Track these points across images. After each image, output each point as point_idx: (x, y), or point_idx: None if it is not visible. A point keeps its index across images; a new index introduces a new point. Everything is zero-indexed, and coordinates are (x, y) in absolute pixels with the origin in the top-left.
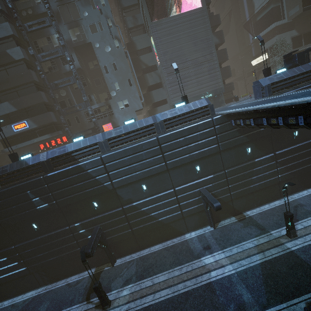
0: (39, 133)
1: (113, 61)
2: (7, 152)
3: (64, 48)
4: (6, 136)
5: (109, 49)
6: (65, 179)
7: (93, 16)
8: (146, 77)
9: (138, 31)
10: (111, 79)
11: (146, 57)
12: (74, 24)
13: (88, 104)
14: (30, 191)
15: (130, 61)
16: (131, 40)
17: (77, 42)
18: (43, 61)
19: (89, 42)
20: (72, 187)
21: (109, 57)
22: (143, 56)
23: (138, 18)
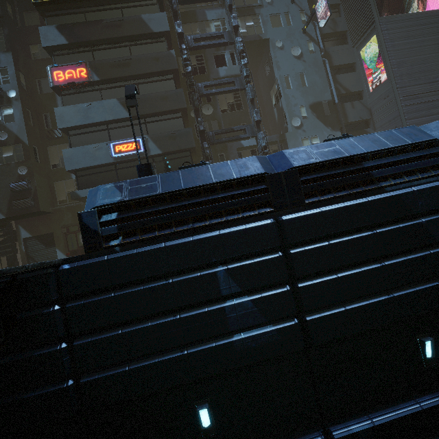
0: (158, 168)
1: (302, 71)
2: (70, 207)
3: (234, 33)
4: (91, 164)
5: (297, 52)
6: (346, 236)
7: (278, 4)
8: (345, 109)
9: (334, 41)
10: (295, 98)
11: (347, 78)
12: (246, 11)
13: (258, 129)
14: (225, 267)
15: (330, 76)
16: (325, 51)
17: (247, 36)
18: (194, 48)
19: (266, 38)
20: (365, 269)
21: (296, 64)
22: (343, 76)
23: (339, 23)
